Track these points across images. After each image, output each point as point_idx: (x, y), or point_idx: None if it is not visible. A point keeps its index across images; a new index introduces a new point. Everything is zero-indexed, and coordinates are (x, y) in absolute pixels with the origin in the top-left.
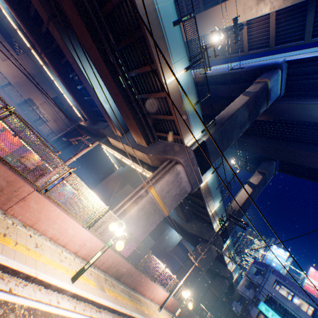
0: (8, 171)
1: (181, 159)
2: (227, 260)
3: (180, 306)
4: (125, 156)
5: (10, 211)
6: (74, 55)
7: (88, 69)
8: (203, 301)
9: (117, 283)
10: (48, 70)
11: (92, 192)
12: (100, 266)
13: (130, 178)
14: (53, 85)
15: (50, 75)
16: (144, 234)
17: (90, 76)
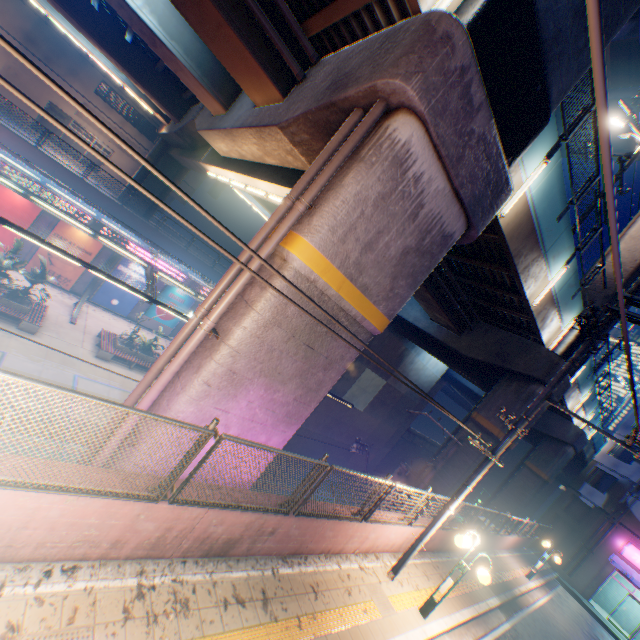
0: None
1: (405, 83)
2: (574, 409)
3: (450, 572)
4: (247, 173)
5: None
6: None
7: None
8: (509, 488)
9: (208, 579)
10: None
11: None
12: (108, 554)
13: None
14: (83, 51)
15: (33, 2)
16: (310, 396)
17: None
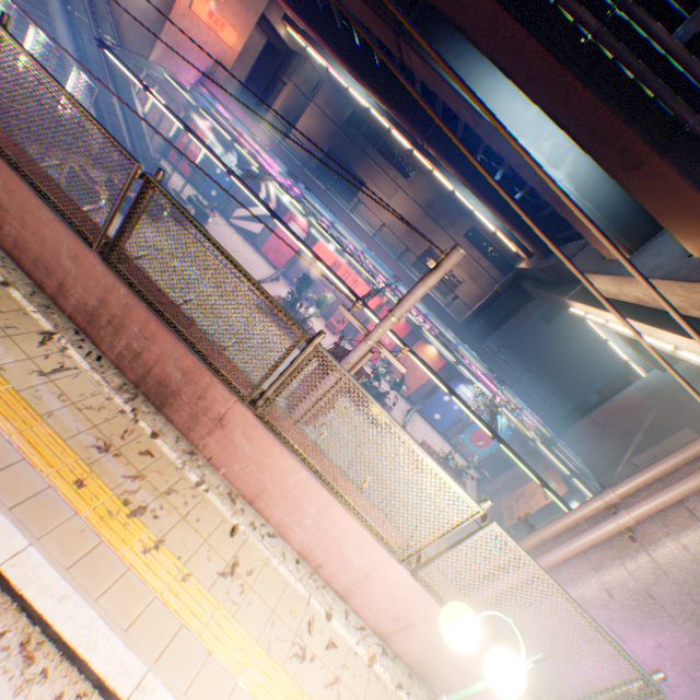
0: (178, 343)
1: None
2: None
3: None
4: (647, 321)
5: (203, 450)
6: (450, 82)
7: (488, 97)
8: None
9: None
10: (440, 175)
11: (398, 427)
12: None
13: (692, 408)
14: (463, 207)
15: (446, 184)
16: None
17: (495, 113)
